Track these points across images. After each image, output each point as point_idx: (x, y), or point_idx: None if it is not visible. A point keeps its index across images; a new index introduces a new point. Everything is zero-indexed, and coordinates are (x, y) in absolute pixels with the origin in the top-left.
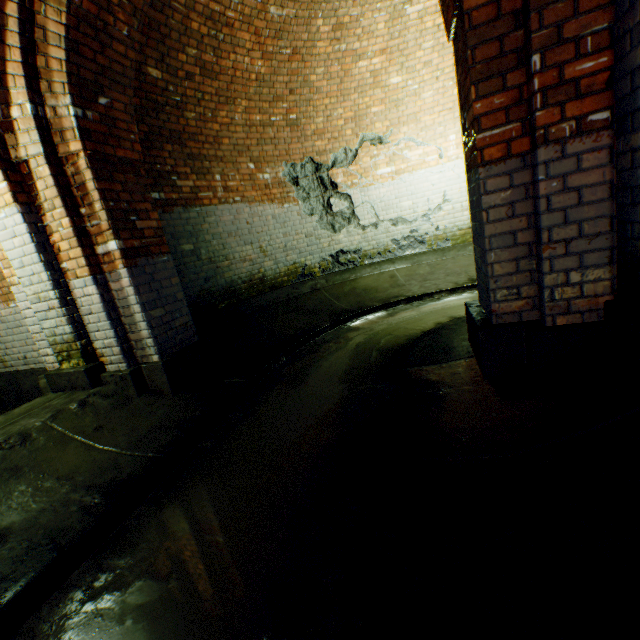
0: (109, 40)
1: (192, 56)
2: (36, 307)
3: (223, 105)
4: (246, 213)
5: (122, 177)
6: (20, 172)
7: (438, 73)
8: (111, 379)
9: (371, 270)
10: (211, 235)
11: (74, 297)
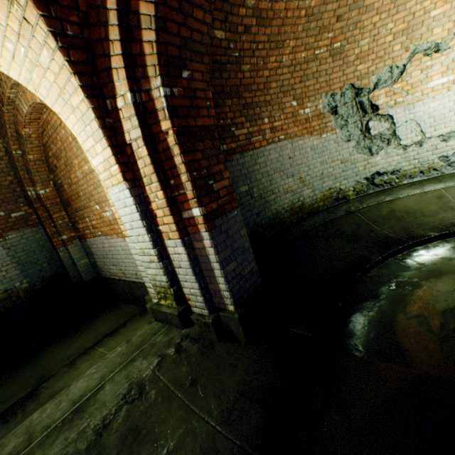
0: (190, 8)
1: (250, 7)
2: (142, 258)
3: (273, 50)
4: (288, 149)
5: (201, 145)
6: (126, 153)
7: None
8: (196, 321)
9: (410, 190)
10: (260, 174)
11: (167, 253)
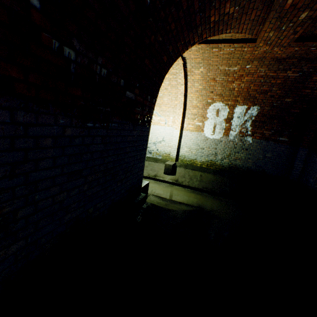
0: None
1: None
2: None
3: None
4: None
5: None
6: None
7: (170, 93)
8: None
9: None
10: None
11: None
